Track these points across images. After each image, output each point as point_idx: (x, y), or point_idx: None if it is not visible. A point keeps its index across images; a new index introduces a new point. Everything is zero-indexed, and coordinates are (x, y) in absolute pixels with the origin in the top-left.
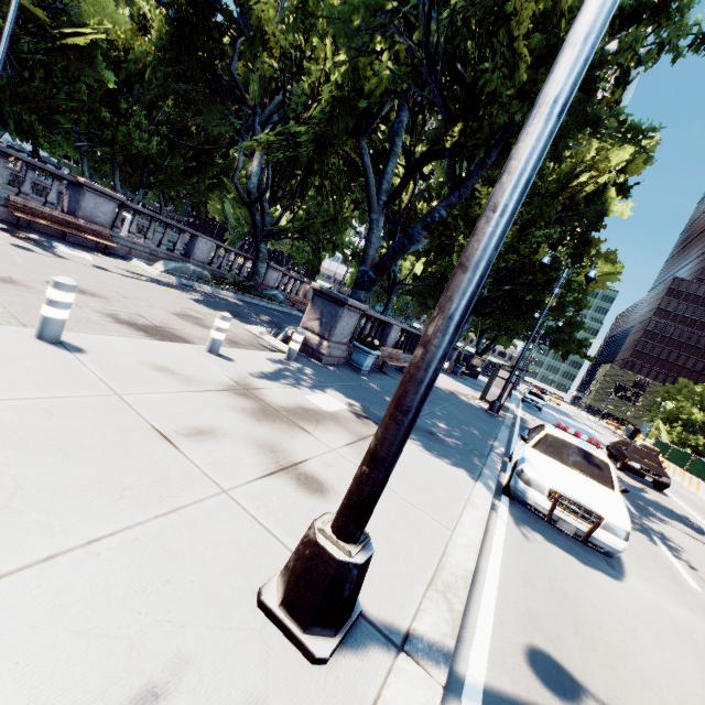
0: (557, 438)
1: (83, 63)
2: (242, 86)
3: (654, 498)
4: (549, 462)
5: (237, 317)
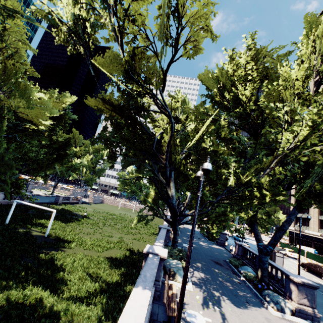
0: None
1: (37, 135)
2: (158, 155)
3: None
4: None
5: (250, 303)
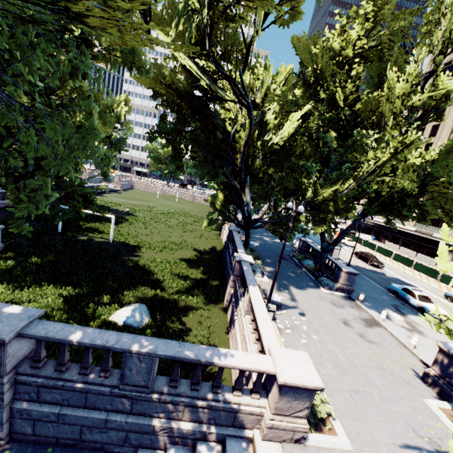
0: (419, 295)
1: None
2: (233, 157)
3: (389, 275)
4: (427, 304)
5: (309, 286)
